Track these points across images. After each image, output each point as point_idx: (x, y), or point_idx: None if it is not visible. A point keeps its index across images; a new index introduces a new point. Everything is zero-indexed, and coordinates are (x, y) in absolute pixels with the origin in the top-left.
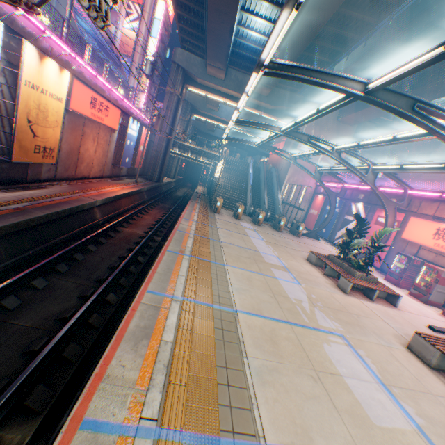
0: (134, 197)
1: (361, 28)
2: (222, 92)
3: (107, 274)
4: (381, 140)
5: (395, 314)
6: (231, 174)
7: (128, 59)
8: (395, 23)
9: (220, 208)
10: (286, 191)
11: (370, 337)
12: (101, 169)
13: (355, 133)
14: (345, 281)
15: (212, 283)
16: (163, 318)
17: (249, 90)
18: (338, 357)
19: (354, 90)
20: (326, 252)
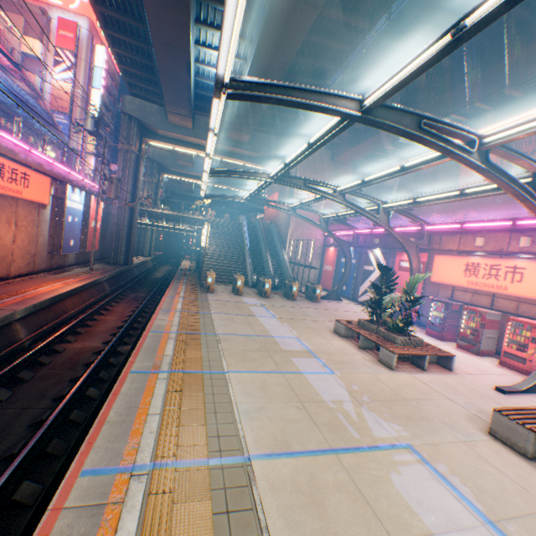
0: (88, 292)
1: (336, 58)
2: (192, 143)
3: (23, 442)
4: (388, 172)
5: (456, 382)
6: (223, 239)
7: (65, 116)
8: (370, 52)
9: (213, 286)
10: (292, 249)
11: (443, 433)
12: (30, 261)
13: (354, 173)
14: (388, 352)
15: (206, 413)
16: (109, 532)
17: (216, 126)
18: (418, 494)
19: (349, 109)
20: (353, 314)
